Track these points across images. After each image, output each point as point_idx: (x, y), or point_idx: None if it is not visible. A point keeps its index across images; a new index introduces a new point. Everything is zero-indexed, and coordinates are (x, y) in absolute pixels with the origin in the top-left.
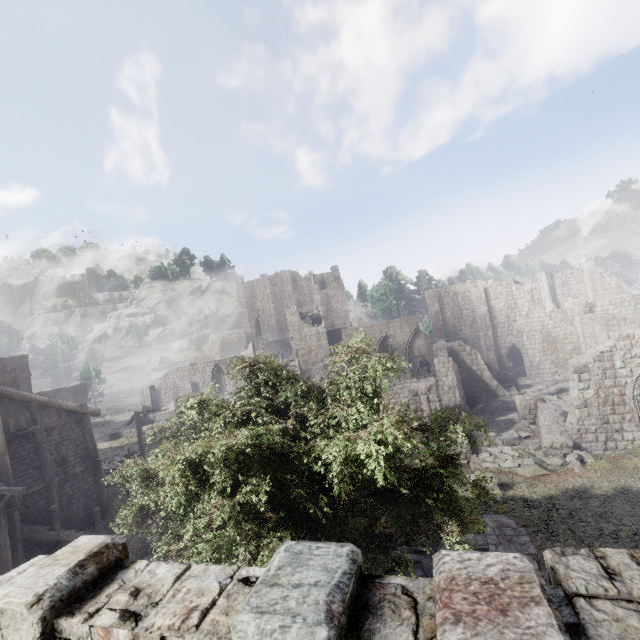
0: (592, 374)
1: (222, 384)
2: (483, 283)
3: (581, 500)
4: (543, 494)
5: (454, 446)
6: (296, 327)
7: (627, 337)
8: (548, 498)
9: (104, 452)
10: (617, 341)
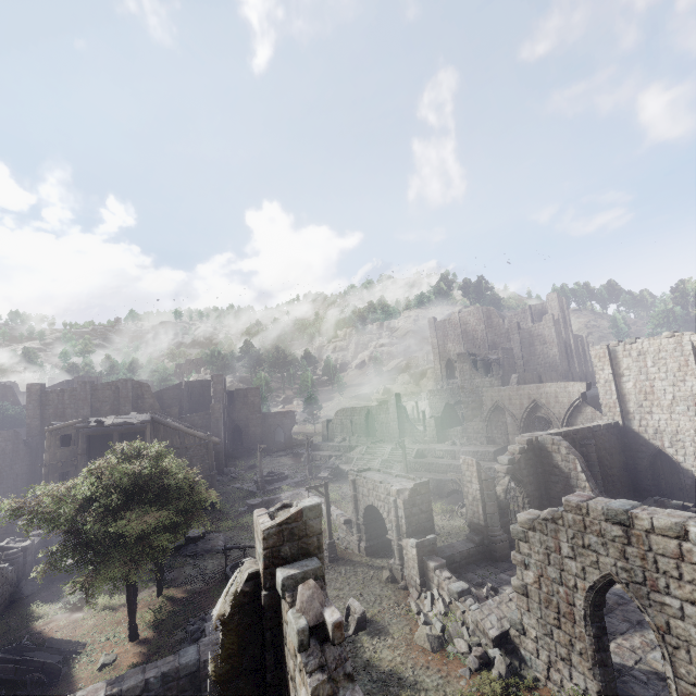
0: (532, 548)
1: (373, 428)
2: (694, 337)
3: (378, 688)
4: (373, 658)
5: (408, 567)
6: (467, 376)
7: (577, 508)
8: (368, 664)
9: (276, 465)
10: (564, 510)
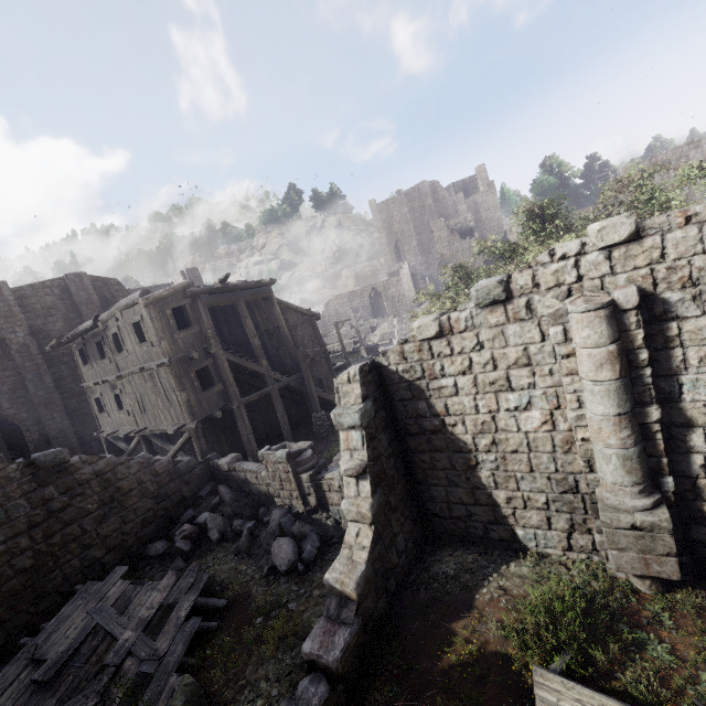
0: None
1: (381, 307)
2: None
3: None
4: None
5: None
6: (445, 243)
7: None
8: None
9: None
10: None
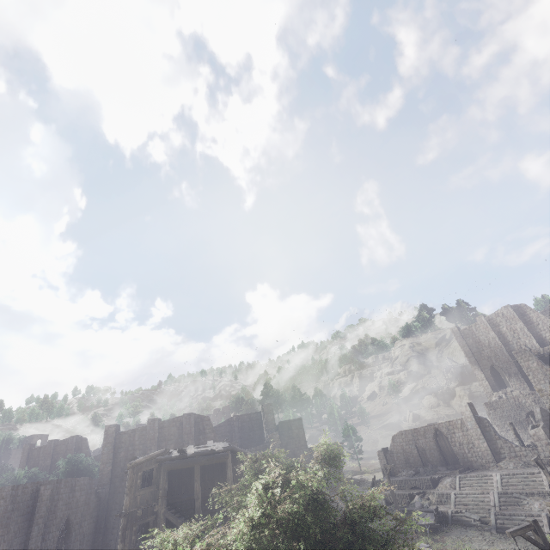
0: None
1: (449, 453)
2: None
3: None
4: None
5: None
6: (539, 375)
7: None
8: None
9: None
10: None
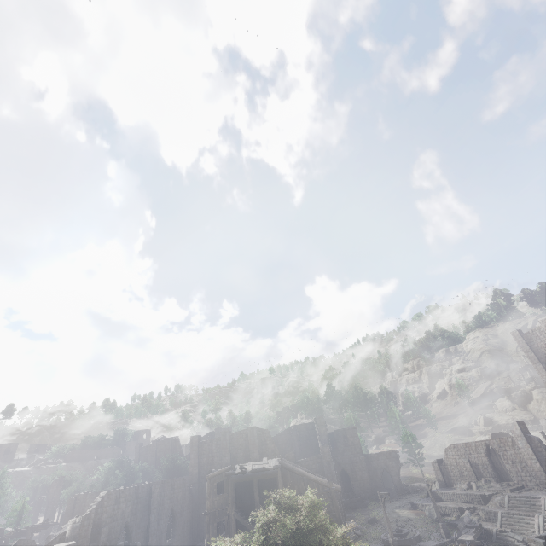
0: None
1: (503, 470)
2: None
3: None
4: None
5: None
6: None
7: None
8: None
9: (398, 520)
10: None
